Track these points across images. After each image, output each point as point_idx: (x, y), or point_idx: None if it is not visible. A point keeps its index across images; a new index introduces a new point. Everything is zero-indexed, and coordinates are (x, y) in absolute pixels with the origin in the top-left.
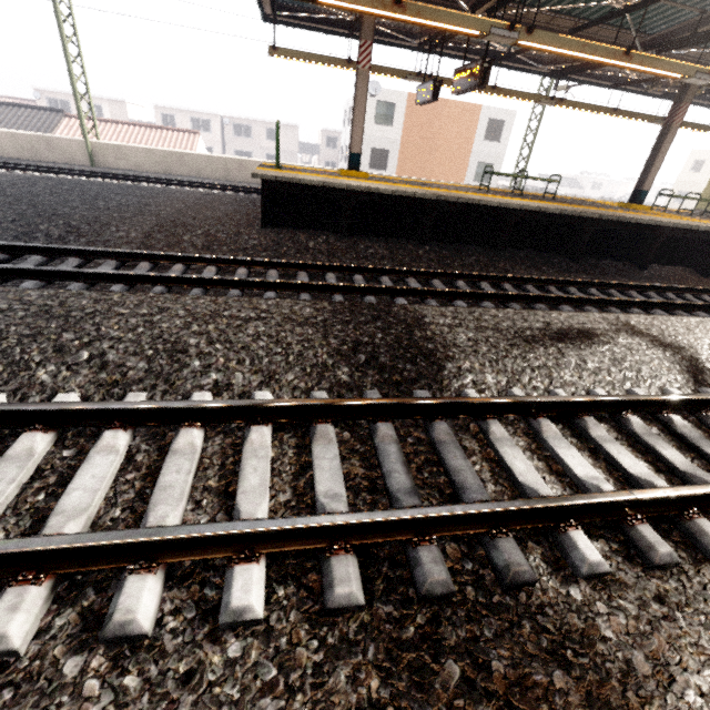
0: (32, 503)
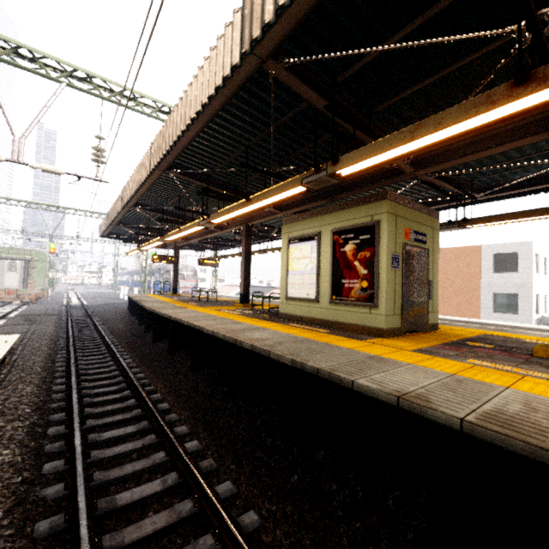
0: None
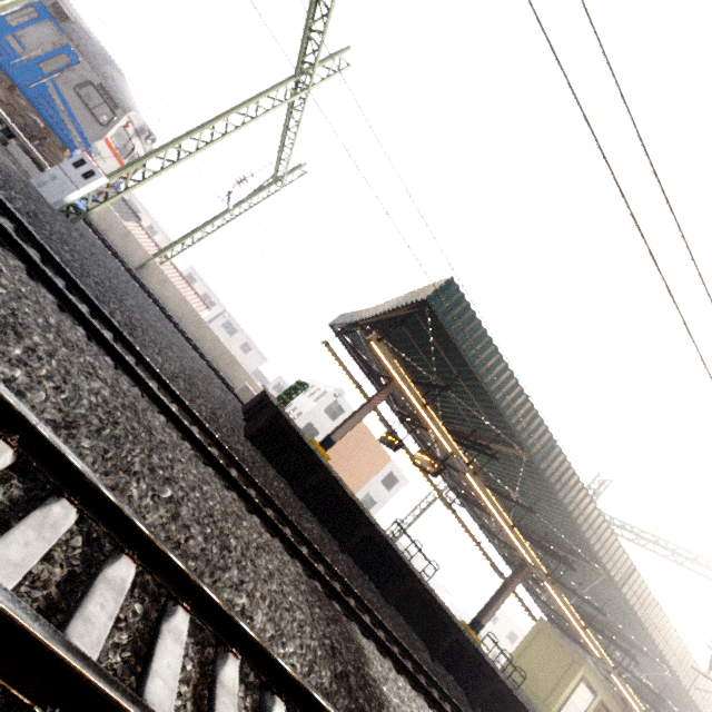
0: (112, 661)
